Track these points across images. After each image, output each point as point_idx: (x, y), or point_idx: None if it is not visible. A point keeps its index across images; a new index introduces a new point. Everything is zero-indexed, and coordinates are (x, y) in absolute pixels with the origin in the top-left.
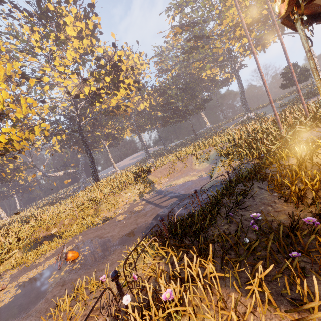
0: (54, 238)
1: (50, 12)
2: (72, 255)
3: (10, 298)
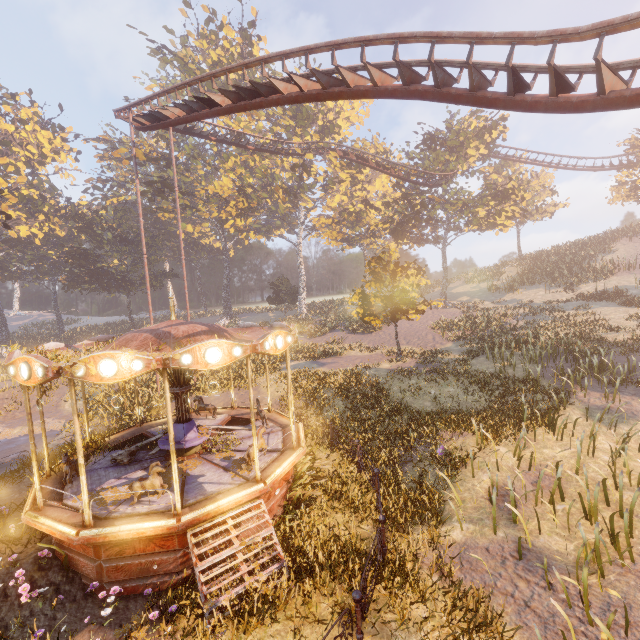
0: None
1: None
2: None
3: None
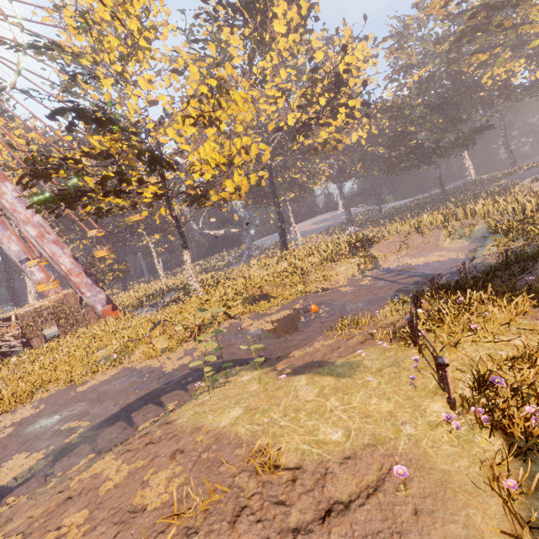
0: (269, 299)
1: (258, 2)
2: (314, 307)
3: (271, 326)
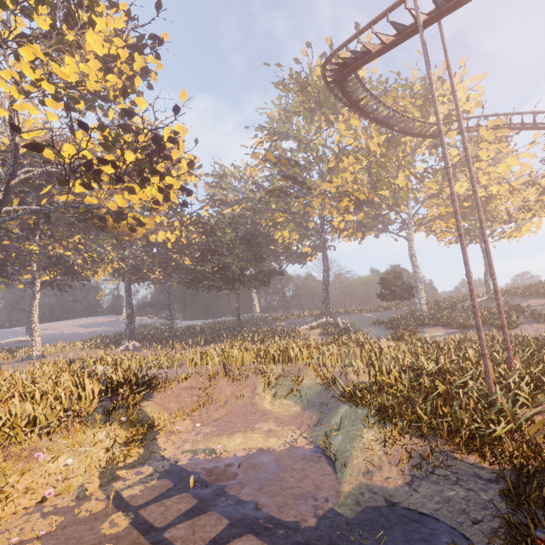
0: None
1: None
2: None
3: None
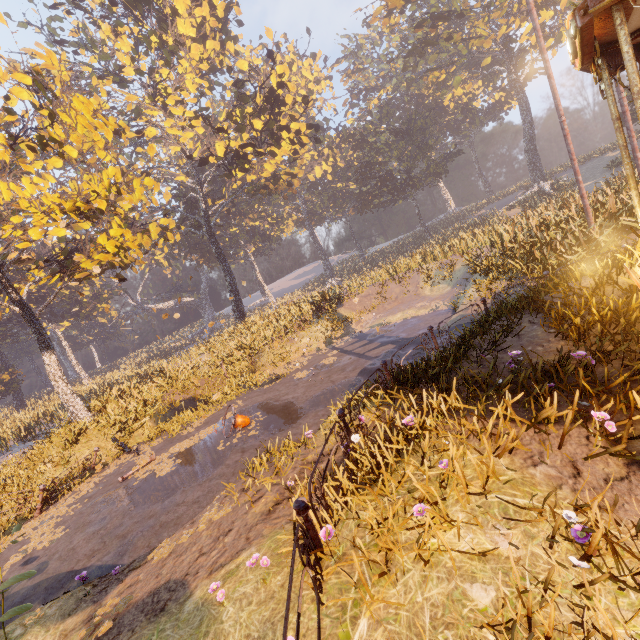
0: (197, 405)
1: None
2: (242, 419)
3: (170, 467)
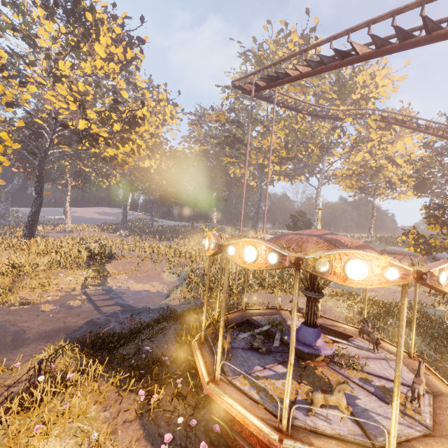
0: None
1: (85, 18)
2: None
3: None
